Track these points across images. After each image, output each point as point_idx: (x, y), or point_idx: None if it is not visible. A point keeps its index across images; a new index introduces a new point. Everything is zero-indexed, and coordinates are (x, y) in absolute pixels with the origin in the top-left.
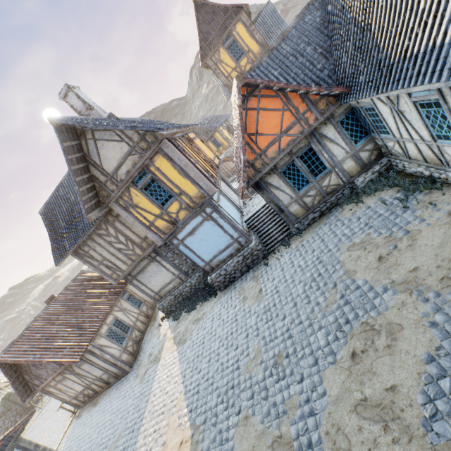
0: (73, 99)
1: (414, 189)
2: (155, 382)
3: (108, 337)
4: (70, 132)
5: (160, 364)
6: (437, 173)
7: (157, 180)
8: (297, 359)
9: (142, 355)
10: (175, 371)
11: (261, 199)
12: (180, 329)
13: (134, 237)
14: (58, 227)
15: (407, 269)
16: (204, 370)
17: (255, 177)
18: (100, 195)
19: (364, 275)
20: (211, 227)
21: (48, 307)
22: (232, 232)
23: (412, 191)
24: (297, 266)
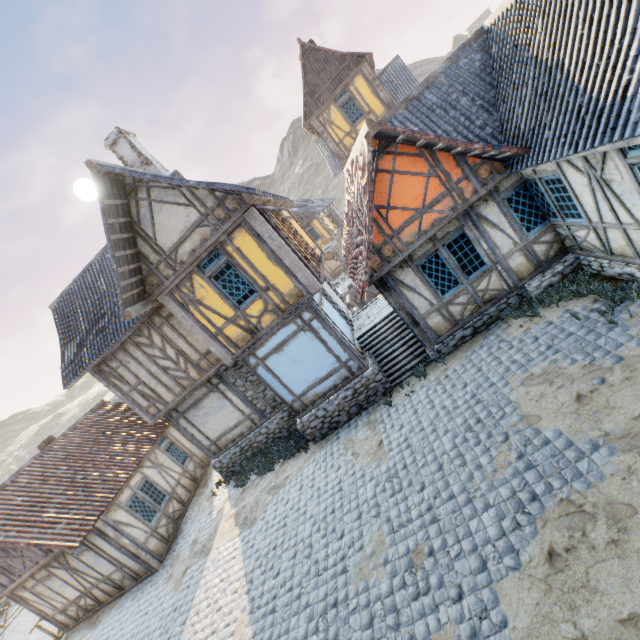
0: (125, 148)
1: (621, 298)
2: (200, 589)
3: (131, 508)
4: (116, 187)
5: (210, 559)
6: None
7: (235, 265)
8: (448, 558)
9: (181, 542)
10: (236, 571)
11: (381, 307)
12: (247, 501)
13: (190, 351)
14: (76, 330)
15: (629, 415)
16: (285, 572)
17: (381, 269)
18: (147, 283)
19: (555, 423)
20: (308, 342)
21: (42, 455)
22: (339, 351)
23: (619, 300)
24: (439, 406)
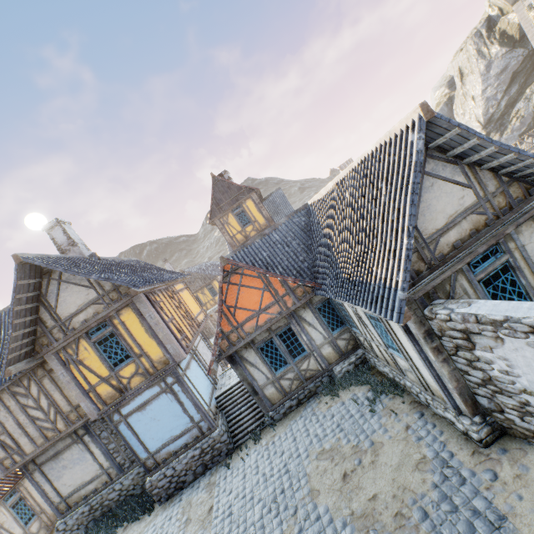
0: (58, 232)
1: (381, 391)
2: None
3: None
4: (34, 270)
5: None
6: (398, 378)
7: (118, 334)
8: None
9: None
10: None
11: None
12: None
13: (63, 403)
14: None
15: (367, 496)
16: None
17: (228, 350)
18: (38, 342)
19: (327, 499)
20: (168, 403)
21: None
22: (193, 412)
23: (380, 392)
24: (261, 473)
